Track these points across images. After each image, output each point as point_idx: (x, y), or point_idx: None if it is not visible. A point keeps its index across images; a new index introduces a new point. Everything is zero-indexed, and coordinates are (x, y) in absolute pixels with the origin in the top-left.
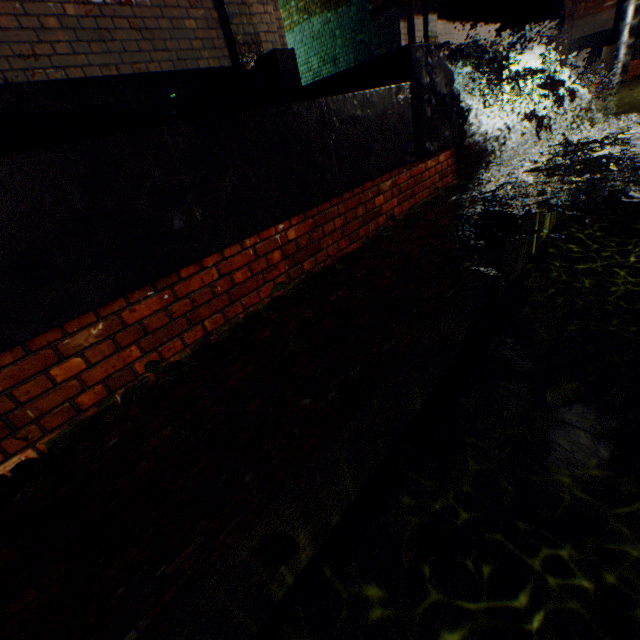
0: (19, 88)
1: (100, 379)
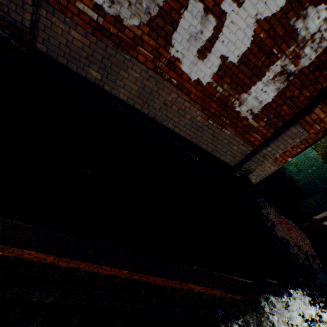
0: (154, 123)
1: (35, 255)
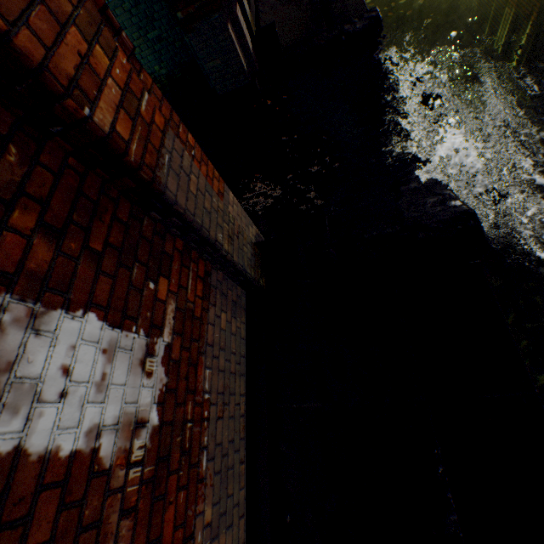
0: None
1: None
